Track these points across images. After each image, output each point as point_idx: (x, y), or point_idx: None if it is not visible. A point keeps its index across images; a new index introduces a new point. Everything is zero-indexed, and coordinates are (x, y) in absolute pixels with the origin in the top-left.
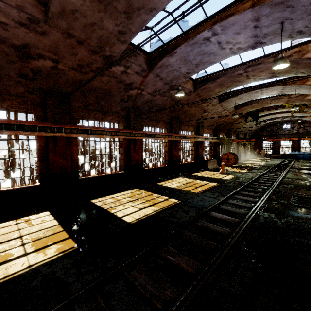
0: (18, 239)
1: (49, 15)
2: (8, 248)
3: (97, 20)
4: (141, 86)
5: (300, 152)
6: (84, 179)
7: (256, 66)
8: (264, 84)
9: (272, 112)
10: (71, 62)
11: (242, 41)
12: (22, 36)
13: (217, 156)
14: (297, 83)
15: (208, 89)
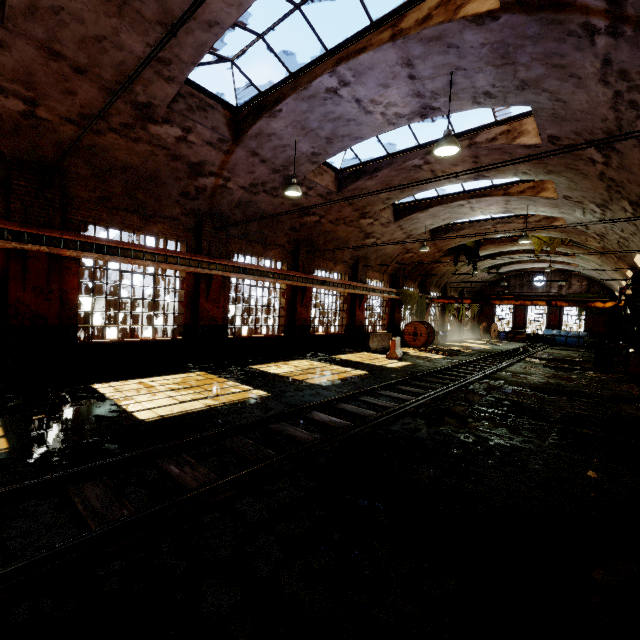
0: None
1: (7, 10)
2: None
3: (109, 32)
4: (224, 172)
5: (560, 331)
6: (90, 345)
7: None
8: (473, 192)
9: (508, 251)
10: (65, 108)
11: (398, 102)
12: None
13: (396, 327)
14: (527, 194)
15: (365, 191)
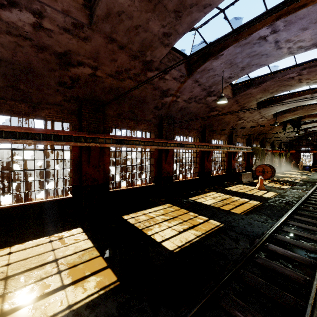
0: (54, 264)
1: (94, 18)
2: (43, 275)
3: (143, 22)
4: (177, 93)
5: None
6: (115, 191)
7: (314, 68)
8: (316, 89)
9: (316, 120)
10: (110, 69)
11: (306, 38)
12: (64, 43)
13: (250, 167)
14: None
15: (249, 95)
